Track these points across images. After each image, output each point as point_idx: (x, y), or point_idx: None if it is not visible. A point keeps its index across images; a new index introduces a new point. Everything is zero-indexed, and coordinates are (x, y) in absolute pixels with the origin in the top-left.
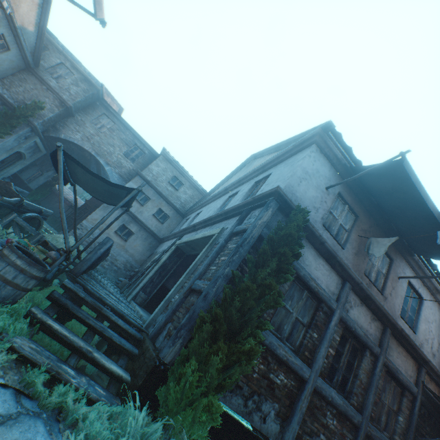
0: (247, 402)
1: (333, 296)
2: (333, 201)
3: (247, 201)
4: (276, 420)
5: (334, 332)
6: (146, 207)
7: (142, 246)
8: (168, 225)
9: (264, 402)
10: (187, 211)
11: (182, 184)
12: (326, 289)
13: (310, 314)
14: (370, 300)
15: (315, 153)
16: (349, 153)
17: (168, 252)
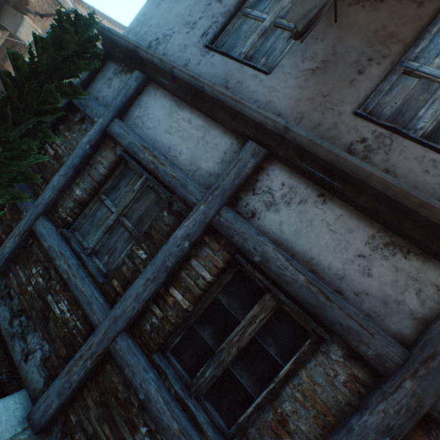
0: (14, 320)
1: (207, 180)
2: None
3: None
4: (42, 369)
5: (180, 253)
6: None
7: None
8: None
9: (32, 332)
10: None
11: None
12: (189, 166)
13: (151, 218)
14: (351, 178)
15: None
16: None
17: None
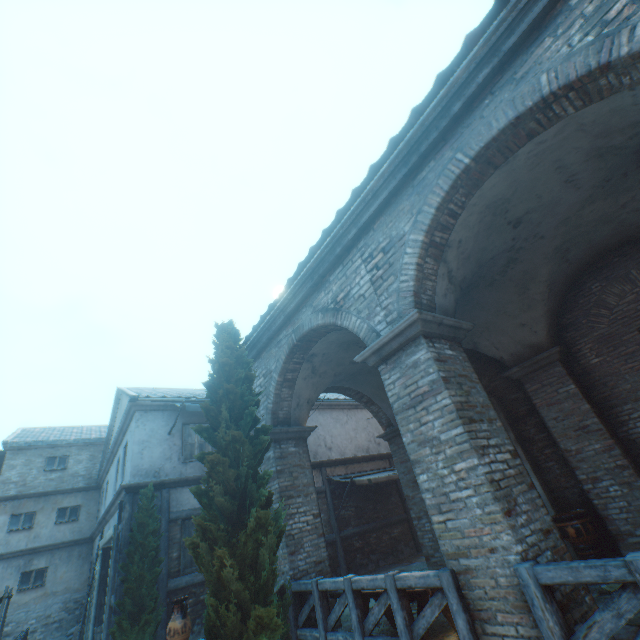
0: (193, 629)
1: None
2: (184, 433)
3: (116, 495)
4: None
5: None
6: (39, 525)
7: (72, 567)
8: (87, 515)
9: None
10: (98, 480)
11: (67, 456)
12: None
13: None
14: None
15: (142, 418)
16: (167, 397)
17: (98, 563)
